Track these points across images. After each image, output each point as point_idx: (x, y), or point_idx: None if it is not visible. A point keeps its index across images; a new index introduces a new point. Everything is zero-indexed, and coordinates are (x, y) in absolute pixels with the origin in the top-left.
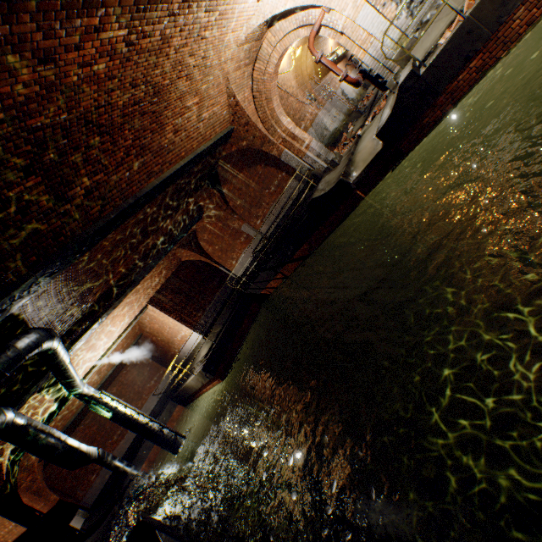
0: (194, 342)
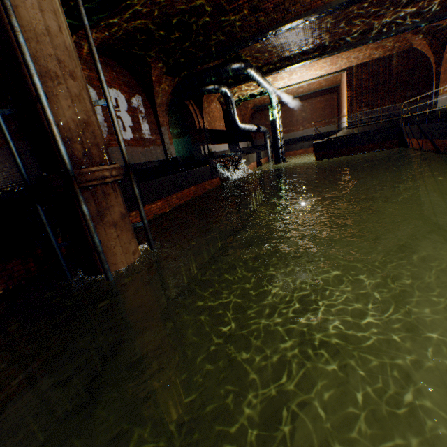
0: (344, 124)
